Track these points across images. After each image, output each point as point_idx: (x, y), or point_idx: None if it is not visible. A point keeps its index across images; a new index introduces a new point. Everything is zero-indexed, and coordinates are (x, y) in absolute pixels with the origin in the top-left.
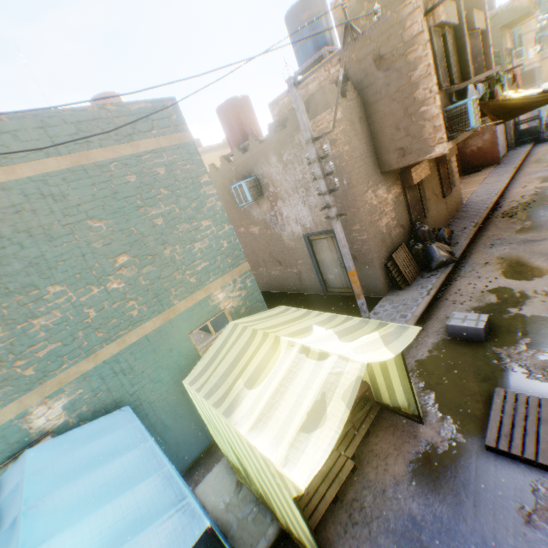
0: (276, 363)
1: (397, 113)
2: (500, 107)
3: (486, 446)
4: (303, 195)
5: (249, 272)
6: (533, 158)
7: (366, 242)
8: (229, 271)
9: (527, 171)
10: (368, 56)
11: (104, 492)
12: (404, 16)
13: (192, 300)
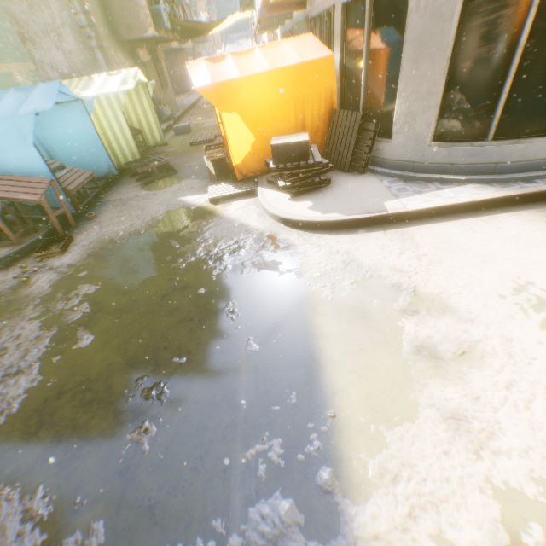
0: (96, 84)
1: None
2: (181, 27)
3: (190, 144)
4: (57, 41)
5: (37, 73)
6: None
7: None
8: (22, 63)
9: None
10: None
11: None
12: None
13: (1, 70)
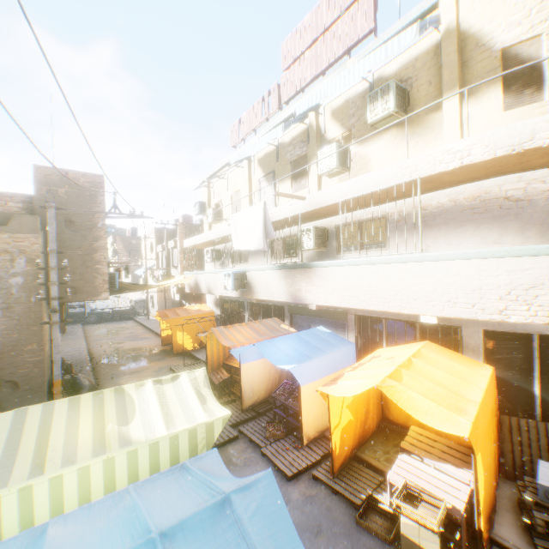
0: (136, 401)
1: (78, 261)
2: None
3: None
4: None
5: None
6: (92, 332)
7: (43, 363)
8: None
9: (95, 339)
10: (62, 214)
11: (100, 533)
12: (96, 210)
13: None
